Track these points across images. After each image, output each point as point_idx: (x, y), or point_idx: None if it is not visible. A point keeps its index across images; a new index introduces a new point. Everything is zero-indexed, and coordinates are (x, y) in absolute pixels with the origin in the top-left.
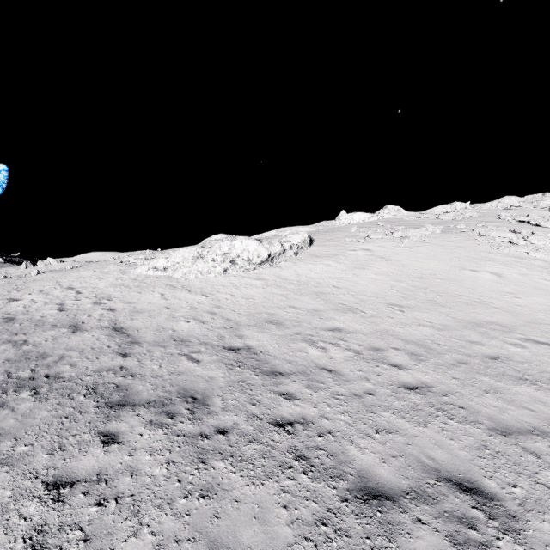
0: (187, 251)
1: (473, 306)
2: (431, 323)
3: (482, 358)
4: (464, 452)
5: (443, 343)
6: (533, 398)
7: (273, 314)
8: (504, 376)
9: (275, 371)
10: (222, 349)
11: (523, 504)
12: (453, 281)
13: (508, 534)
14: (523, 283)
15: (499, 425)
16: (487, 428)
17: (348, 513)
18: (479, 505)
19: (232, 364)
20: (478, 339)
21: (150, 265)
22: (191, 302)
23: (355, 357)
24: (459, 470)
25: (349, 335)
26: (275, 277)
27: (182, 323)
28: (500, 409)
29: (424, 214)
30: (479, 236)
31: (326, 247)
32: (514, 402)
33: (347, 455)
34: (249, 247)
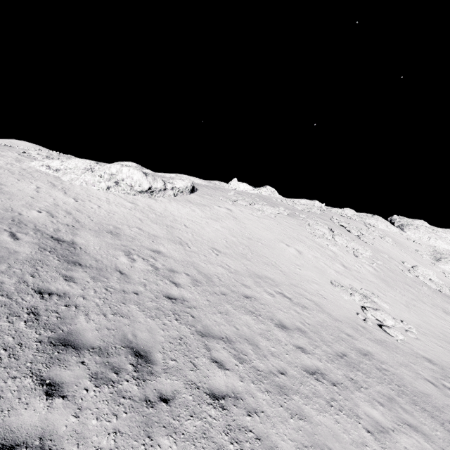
0: (82, 162)
1: (267, 265)
2: (229, 267)
3: (239, 295)
4: (162, 338)
5: (224, 280)
6: (246, 323)
7: (119, 229)
8: (241, 308)
9: (77, 262)
10: (49, 237)
11: (167, 369)
12: (268, 247)
13: (136, 380)
14: (311, 261)
15: (205, 331)
16: (195, 330)
17: (33, 348)
18: (136, 364)
19: (45, 249)
20: (249, 284)
21: (45, 162)
22: (58, 200)
23: (152, 271)
24: (146, 345)
25: (163, 257)
26: (146, 205)
27: (33, 211)
28: (218, 323)
29: (287, 200)
30: (308, 226)
31: (202, 198)
32: (231, 322)
33: (74, 320)
34: (134, 175)
